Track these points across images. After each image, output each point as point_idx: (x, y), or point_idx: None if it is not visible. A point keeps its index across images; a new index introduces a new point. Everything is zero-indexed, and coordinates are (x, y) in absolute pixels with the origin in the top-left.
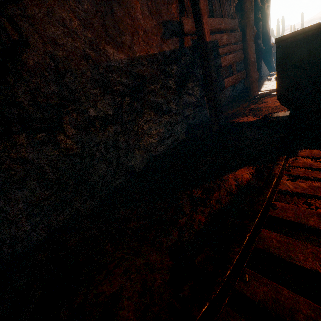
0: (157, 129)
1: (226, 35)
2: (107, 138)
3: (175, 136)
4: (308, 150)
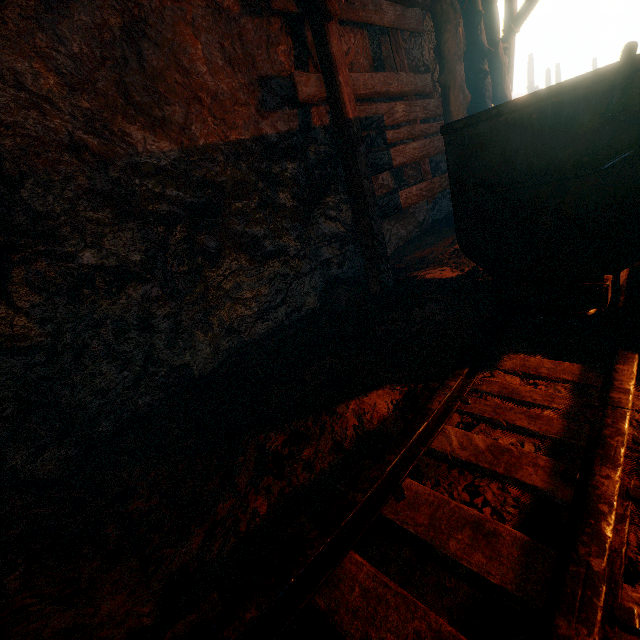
0: (255, 288)
1: (404, 106)
2: (124, 310)
3: (296, 302)
4: (523, 355)
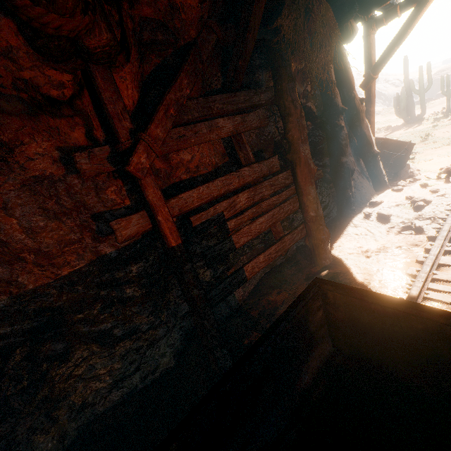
0: (108, 365)
1: (247, 193)
2: None
3: (150, 366)
4: None
